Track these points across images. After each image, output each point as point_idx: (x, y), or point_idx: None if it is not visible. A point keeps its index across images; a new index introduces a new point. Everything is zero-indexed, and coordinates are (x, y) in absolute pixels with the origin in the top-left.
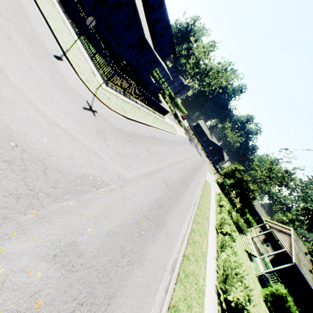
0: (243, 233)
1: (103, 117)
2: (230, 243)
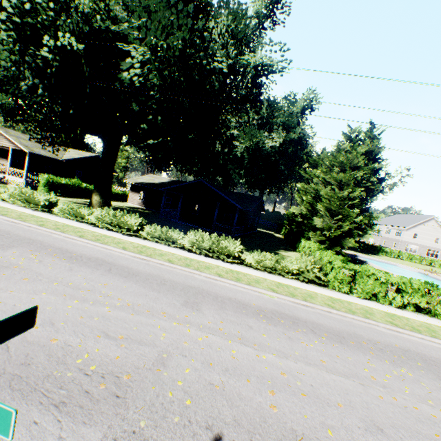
0: None
1: None
2: None
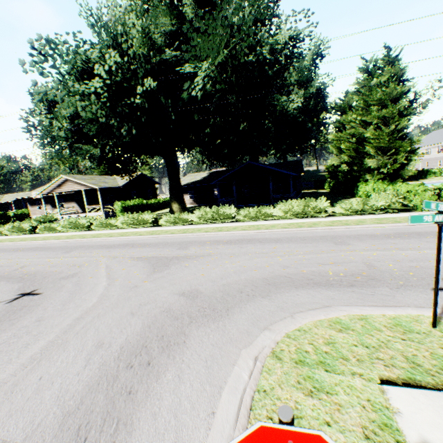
0: (55, 220)
1: (20, 291)
2: (103, 220)
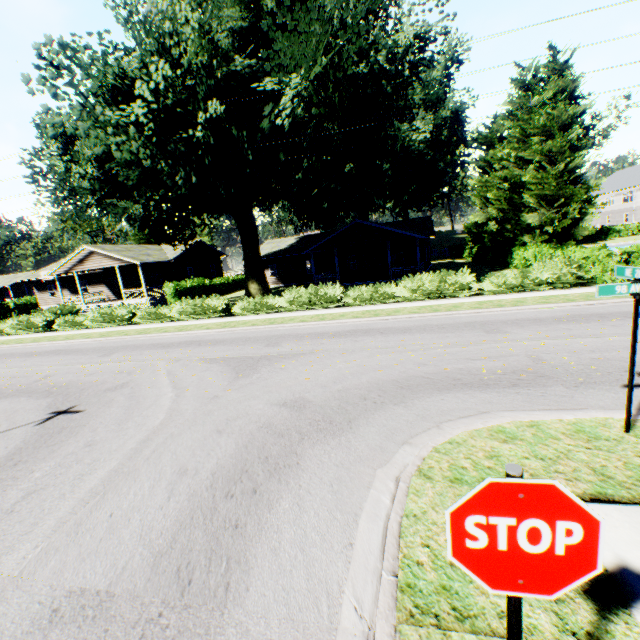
0: (78, 312)
1: (52, 408)
2: (151, 310)
